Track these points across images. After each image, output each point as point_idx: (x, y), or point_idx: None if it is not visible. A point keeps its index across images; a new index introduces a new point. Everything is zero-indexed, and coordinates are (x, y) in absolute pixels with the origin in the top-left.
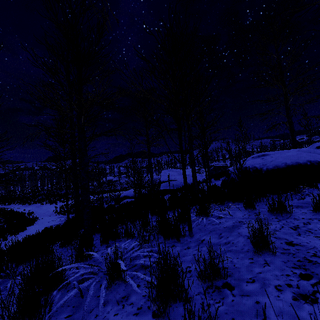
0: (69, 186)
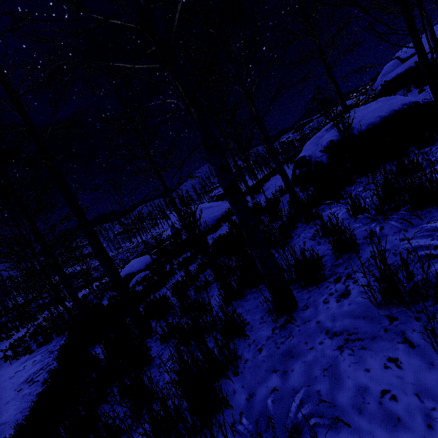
0: (4, 310)
